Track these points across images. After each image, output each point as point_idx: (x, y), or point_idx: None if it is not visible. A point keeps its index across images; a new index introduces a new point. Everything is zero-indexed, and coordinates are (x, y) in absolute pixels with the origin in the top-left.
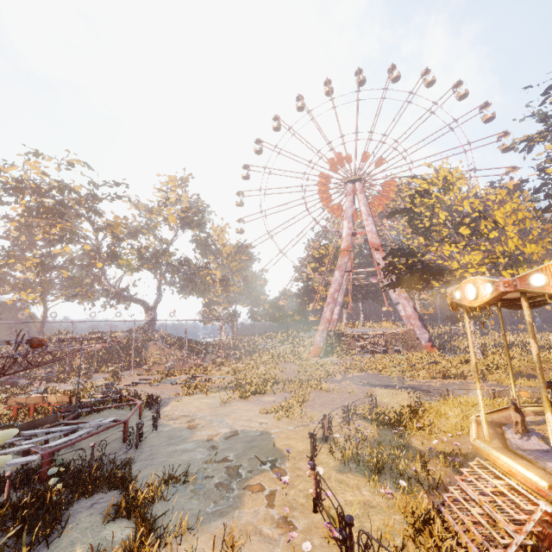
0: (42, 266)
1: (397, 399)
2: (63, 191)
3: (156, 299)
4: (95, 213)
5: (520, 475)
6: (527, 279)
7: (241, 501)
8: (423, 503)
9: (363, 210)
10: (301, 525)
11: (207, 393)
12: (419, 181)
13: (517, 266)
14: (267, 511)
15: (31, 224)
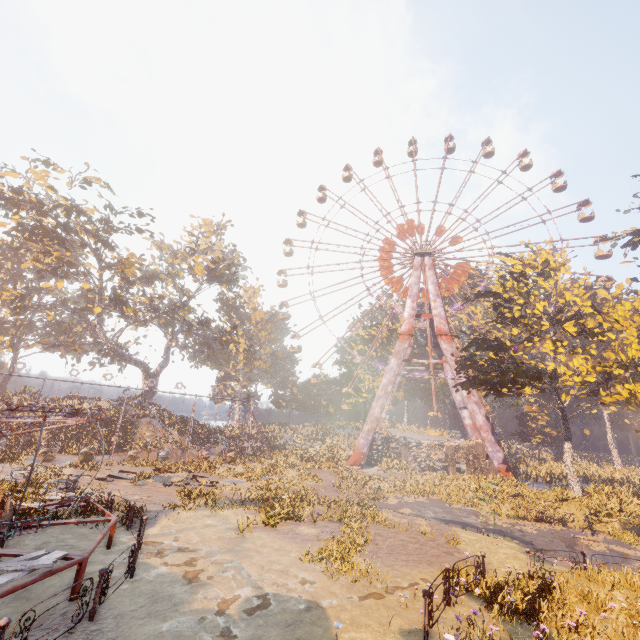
0: (22, 301)
1: (498, 556)
2: (70, 212)
3: (161, 364)
4: (105, 244)
5: None
6: None
7: None
8: None
9: (431, 290)
10: None
11: (215, 509)
12: (513, 261)
13: (633, 381)
14: None
15: (20, 247)
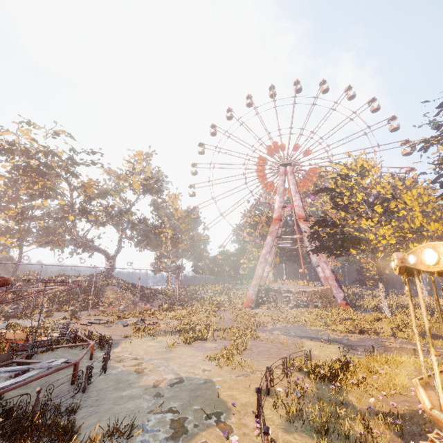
0: (22, 216)
1: (325, 352)
2: (47, 155)
3: (116, 250)
4: (72, 174)
5: None
6: None
7: None
8: None
9: (292, 188)
10: None
11: (154, 337)
12: (341, 167)
13: (421, 241)
14: None
15: (17, 180)
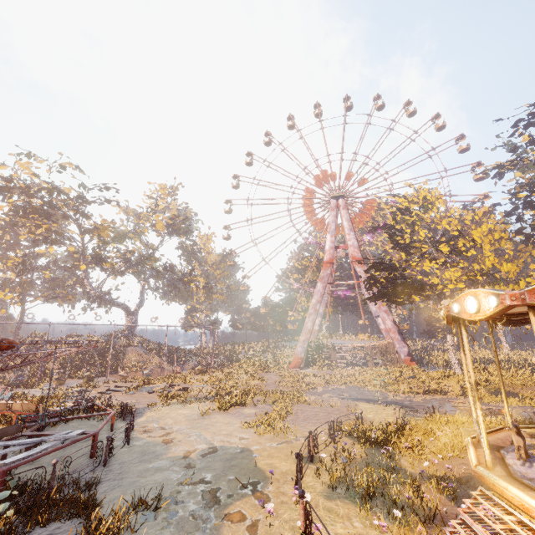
0: (24, 266)
1: (381, 415)
2: (52, 193)
3: (138, 304)
4: (83, 215)
5: None
6: None
7: (219, 533)
8: None
9: (346, 225)
10: None
11: (185, 404)
12: (400, 199)
13: (493, 284)
14: None
15: (16, 223)
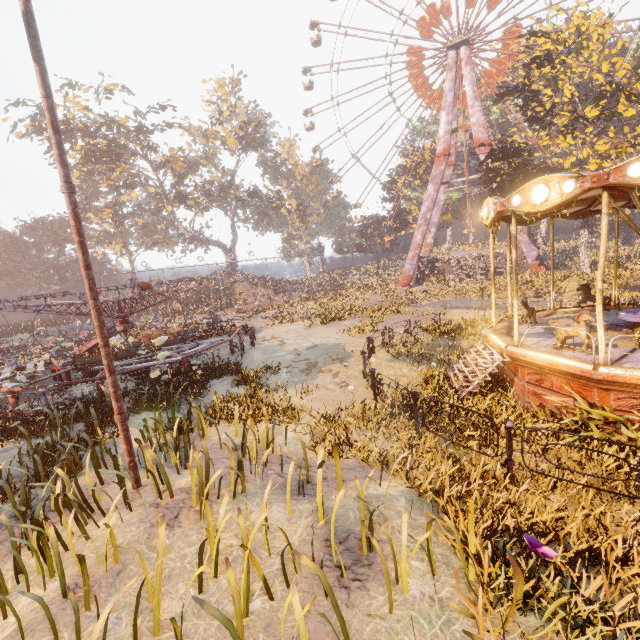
0: (118, 217)
1: (467, 316)
2: (111, 128)
3: (232, 240)
4: (150, 150)
5: (496, 344)
6: (511, 200)
7: (316, 377)
8: (437, 370)
9: (468, 93)
10: (353, 384)
11: (293, 322)
12: (541, 40)
13: None
14: (333, 380)
15: (93, 172)
